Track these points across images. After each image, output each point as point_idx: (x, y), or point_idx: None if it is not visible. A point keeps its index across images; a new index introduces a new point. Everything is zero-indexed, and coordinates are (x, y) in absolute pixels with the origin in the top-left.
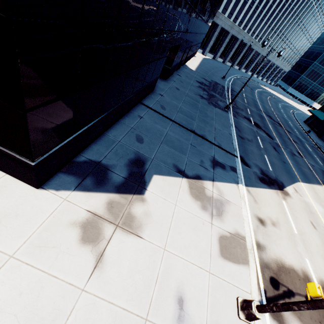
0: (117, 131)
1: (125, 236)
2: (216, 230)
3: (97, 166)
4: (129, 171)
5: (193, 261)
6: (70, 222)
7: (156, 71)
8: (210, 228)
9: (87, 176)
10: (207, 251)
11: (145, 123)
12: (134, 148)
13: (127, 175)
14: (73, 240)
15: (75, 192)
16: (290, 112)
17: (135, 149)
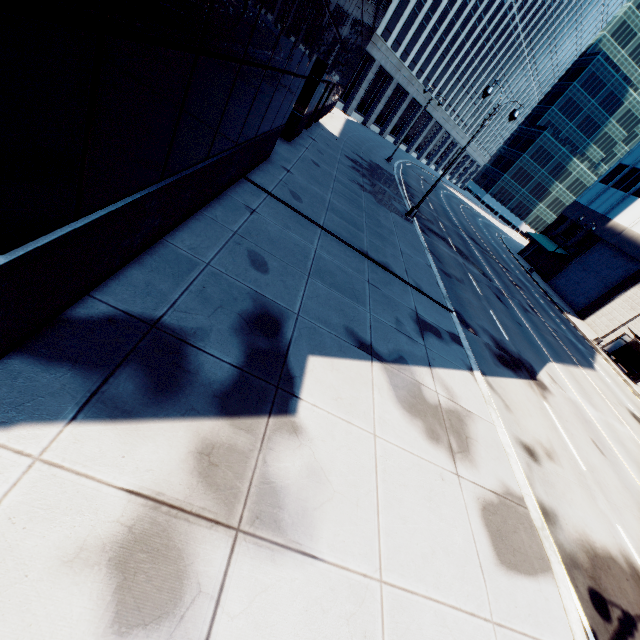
0: (198, 238)
1: (266, 563)
2: (471, 491)
3: (151, 334)
4: (247, 346)
5: (453, 601)
6: (62, 554)
7: (284, 107)
8: (458, 487)
9: (121, 367)
10: (472, 557)
11: (263, 225)
12: (250, 283)
13: (243, 360)
14: (78, 634)
15: (79, 426)
16: (496, 236)
17: (253, 287)
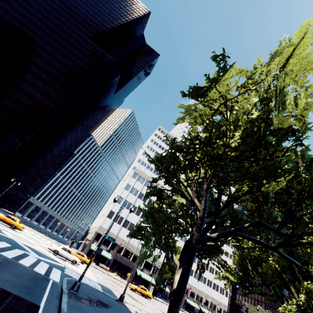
0: None
1: None
2: None
3: None
4: None
5: None
6: None
7: None
8: None
9: None
10: None
11: None
12: None
13: None
14: None
15: None
16: None
17: None
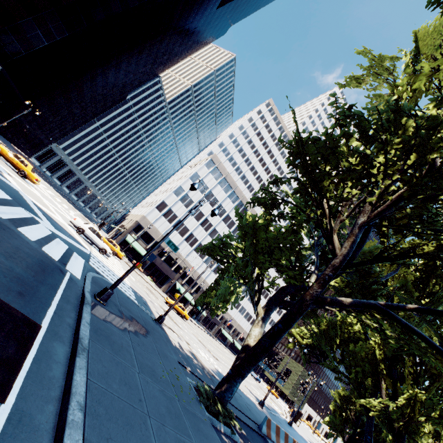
0: None
1: None
2: None
3: None
4: None
5: None
6: None
7: None
8: None
9: None
10: None
11: None
12: None
13: None
14: None
15: None
16: None
17: None
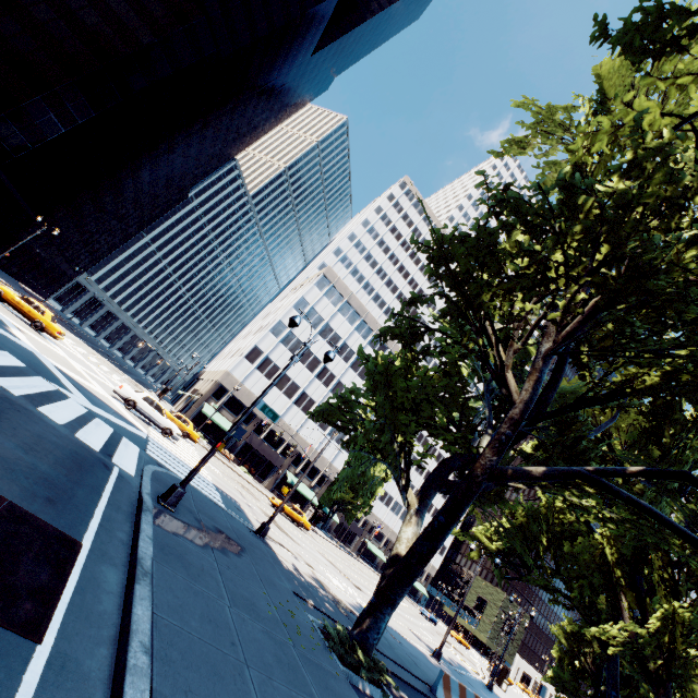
0: None
1: None
2: None
3: None
4: None
5: None
6: None
7: None
8: None
9: None
10: None
11: None
12: None
13: None
14: None
15: None
16: None
17: None
